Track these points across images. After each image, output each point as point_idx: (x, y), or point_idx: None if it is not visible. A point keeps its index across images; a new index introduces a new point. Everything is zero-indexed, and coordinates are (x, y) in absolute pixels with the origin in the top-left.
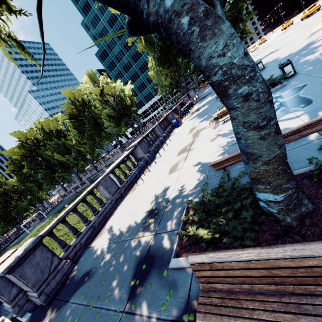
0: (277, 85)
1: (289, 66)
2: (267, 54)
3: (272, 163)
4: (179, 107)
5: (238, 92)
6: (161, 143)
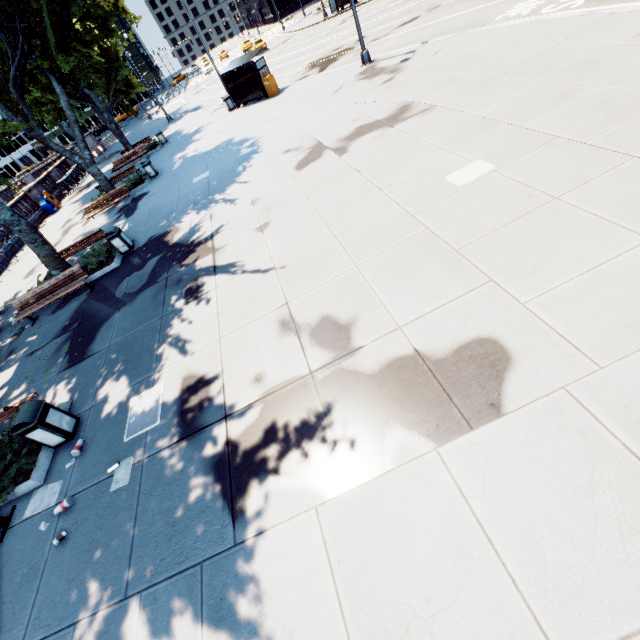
0: (140, 185)
1: (149, 167)
2: (196, 107)
3: (47, 257)
4: (57, 174)
5: (15, 229)
6: (20, 241)
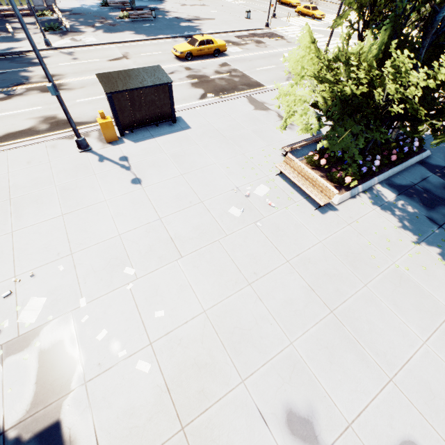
0: None
1: None
2: None
3: None
4: None
5: None
6: None
